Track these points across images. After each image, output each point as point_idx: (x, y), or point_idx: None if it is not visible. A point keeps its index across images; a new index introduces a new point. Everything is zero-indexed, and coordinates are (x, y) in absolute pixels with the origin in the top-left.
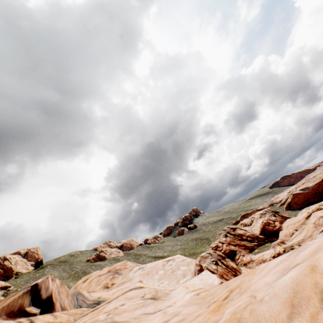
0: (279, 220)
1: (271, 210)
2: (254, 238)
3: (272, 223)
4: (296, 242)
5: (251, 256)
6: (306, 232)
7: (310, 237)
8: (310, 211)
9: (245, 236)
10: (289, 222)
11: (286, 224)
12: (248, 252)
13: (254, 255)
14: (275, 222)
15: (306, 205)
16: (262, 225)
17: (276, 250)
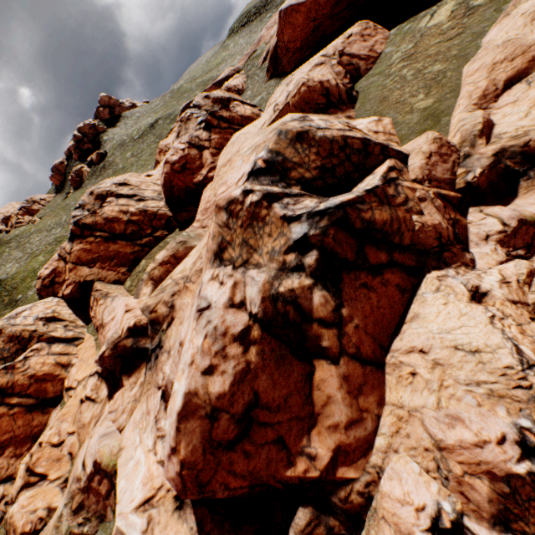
0: (216, 141)
1: (213, 97)
2: (144, 224)
3: (195, 159)
4: (169, 292)
5: (110, 304)
6: (205, 244)
7: (200, 278)
8: (281, 103)
9: (121, 224)
10: (229, 152)
11: (222, 159)
12: (125, 275)
13: (119, 299)
14: (205, 152)
15: (311, 53)
16: (164, 176)
17: (122, 324)
